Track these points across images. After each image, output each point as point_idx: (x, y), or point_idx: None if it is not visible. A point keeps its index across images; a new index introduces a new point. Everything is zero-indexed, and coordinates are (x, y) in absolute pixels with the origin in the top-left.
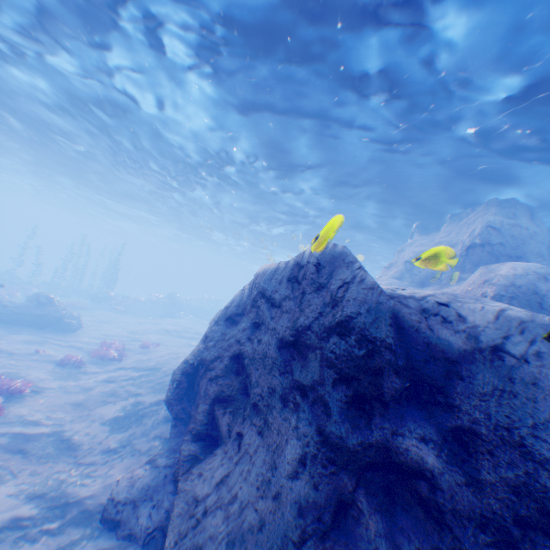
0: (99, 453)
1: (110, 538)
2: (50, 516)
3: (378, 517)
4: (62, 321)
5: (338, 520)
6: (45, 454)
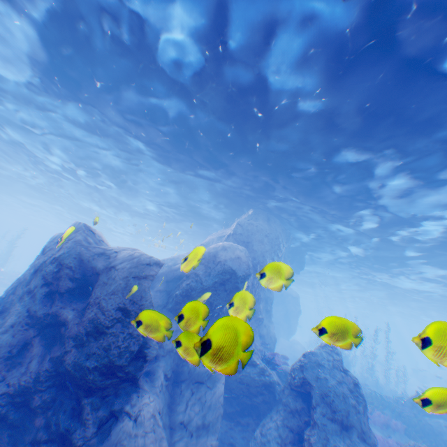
0: None
1: None
2: None
3: (43, 348)
4: None
5: (22, 351)
6: None
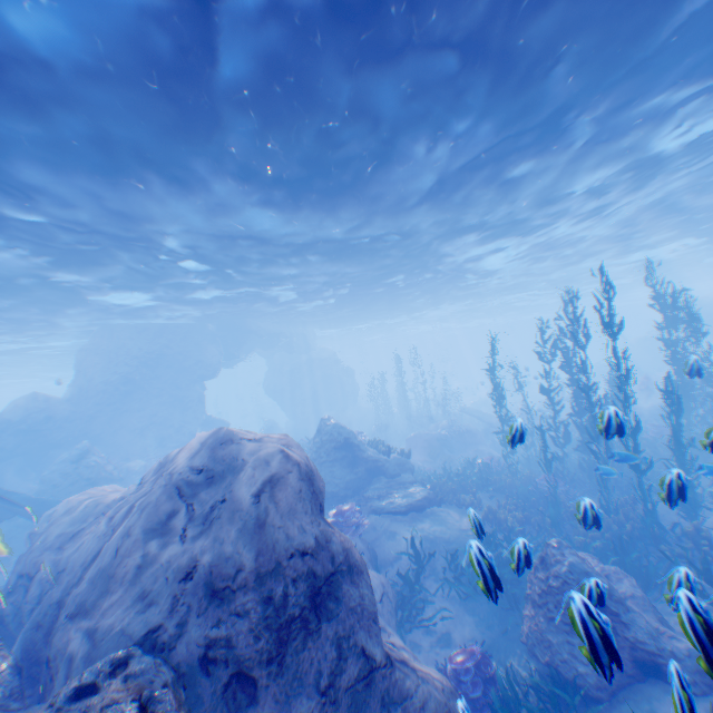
0: None
1: None
2: None
3: None
4: None
5: None
6: None
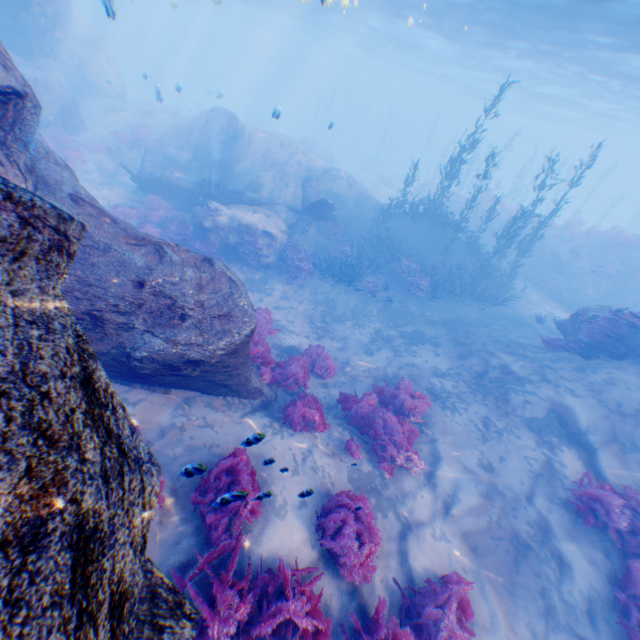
0: None
1: None
2: None
3: None
4: None
5: None
6: None
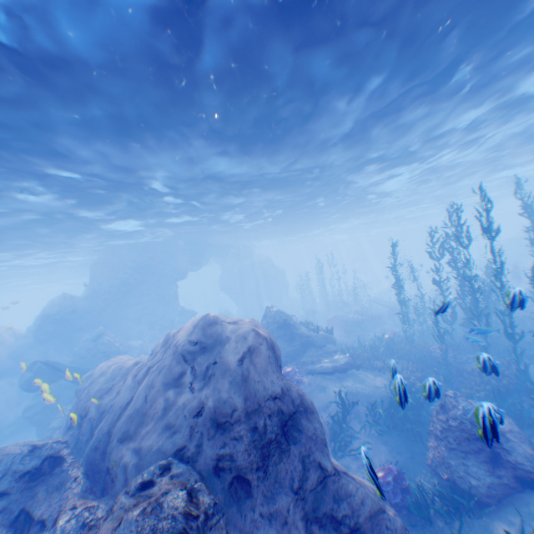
0: None
1: None
2: None
3: None
4: None
5: None
6: None
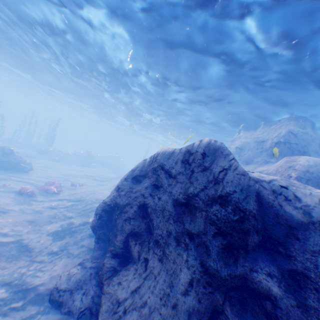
0: (46, 255)
1: (56, 313)
2: (15, 298)
3: None
4: (19, 166)
5: None
6: (11, 255)
